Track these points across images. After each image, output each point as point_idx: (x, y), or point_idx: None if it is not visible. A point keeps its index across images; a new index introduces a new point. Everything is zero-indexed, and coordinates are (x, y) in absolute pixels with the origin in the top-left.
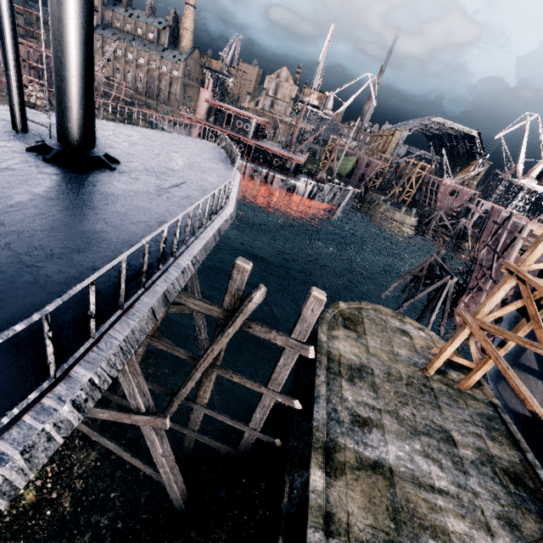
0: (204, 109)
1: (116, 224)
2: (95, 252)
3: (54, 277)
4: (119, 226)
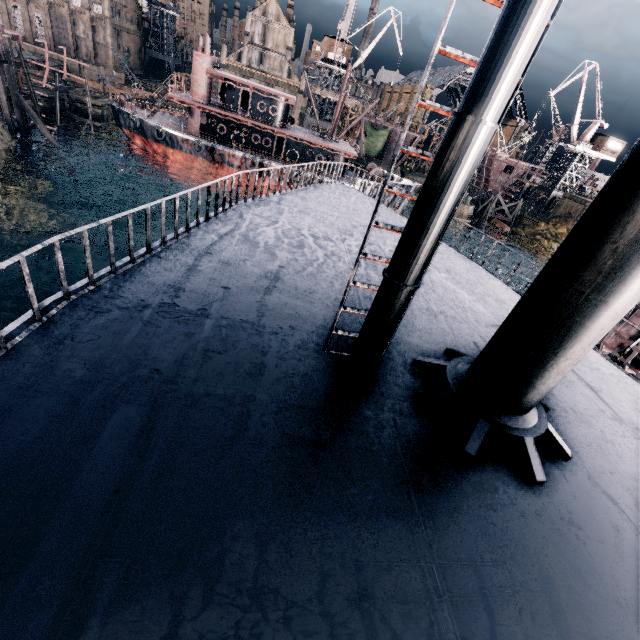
0: (204, 85)
1: None
2: None
3: None
4: None
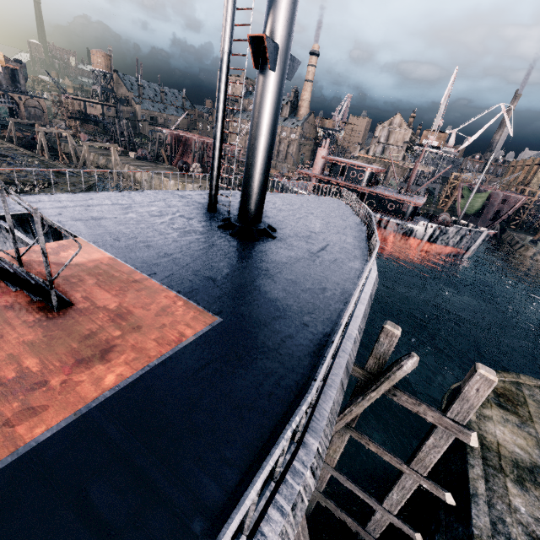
0: (320, 164)
1: (291, 292)
2: (286, 320)
3: (267, 343)
4: (294, 294)
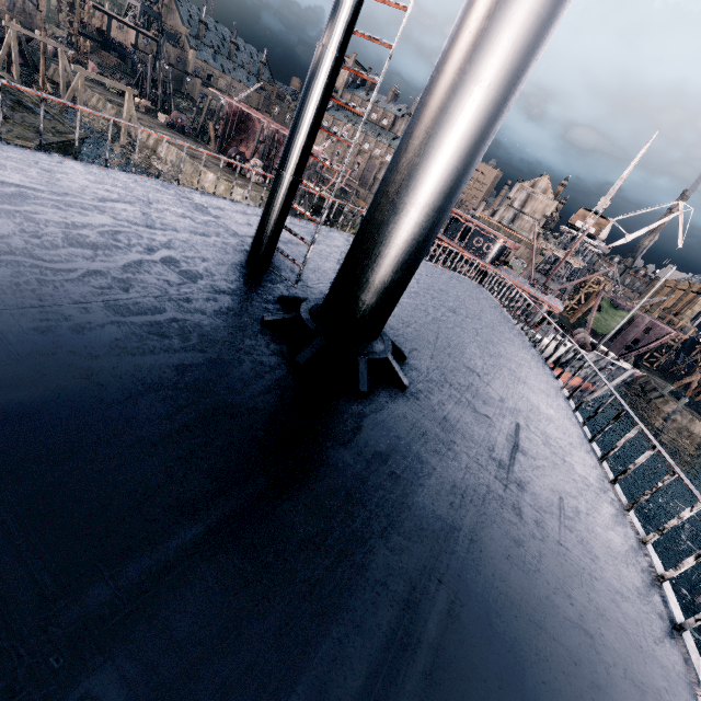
0: None
1: None
2: None
3: None
4: None
